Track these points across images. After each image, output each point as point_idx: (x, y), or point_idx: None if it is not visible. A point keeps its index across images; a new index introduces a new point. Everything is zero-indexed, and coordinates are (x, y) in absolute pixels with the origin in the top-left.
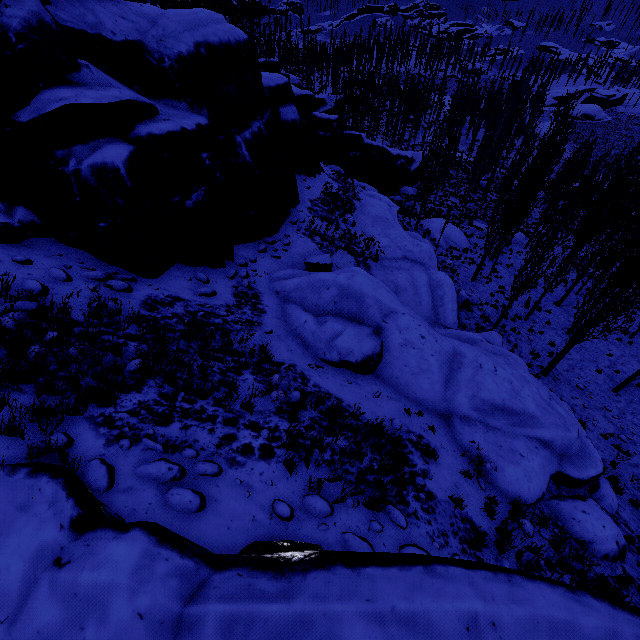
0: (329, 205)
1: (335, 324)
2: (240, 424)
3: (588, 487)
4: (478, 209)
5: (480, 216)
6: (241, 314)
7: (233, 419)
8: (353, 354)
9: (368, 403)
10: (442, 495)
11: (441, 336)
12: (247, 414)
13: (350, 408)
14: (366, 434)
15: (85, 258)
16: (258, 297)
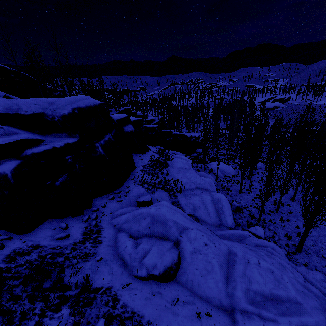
0: (153, 166)
1: (145, 245)
2: None
3: None
4: (236, 154)
5: (238, 157)
6: (82, 248)
7: None
8: (157, 268)
9: (166, 313)
10: None
11: (218, 241)
12: None
13: (149, 324)
14: None
15: None
16: (100, 231)
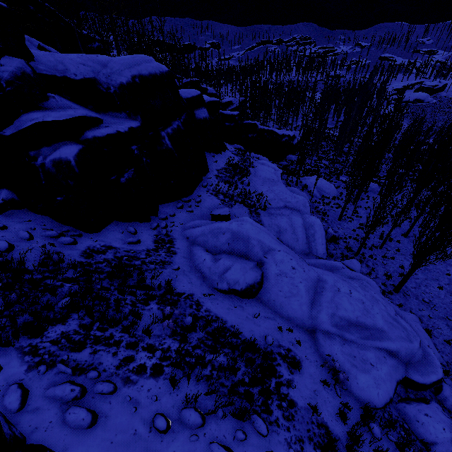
0: (231, 172)
1: (226, 261)
2: (139, 347)
3: (433, 389)
4: (342, 168)
5: (344, 173)
6: (157, 256)
7: (134, 343)
8: (239, 284)
9: (248, 323)
10: (302, 402)
11: (308, 267)
12: (146, 338)
13: (232, 328)
14: (242, 350)
15: (47, 221)
16: (172, 242)
